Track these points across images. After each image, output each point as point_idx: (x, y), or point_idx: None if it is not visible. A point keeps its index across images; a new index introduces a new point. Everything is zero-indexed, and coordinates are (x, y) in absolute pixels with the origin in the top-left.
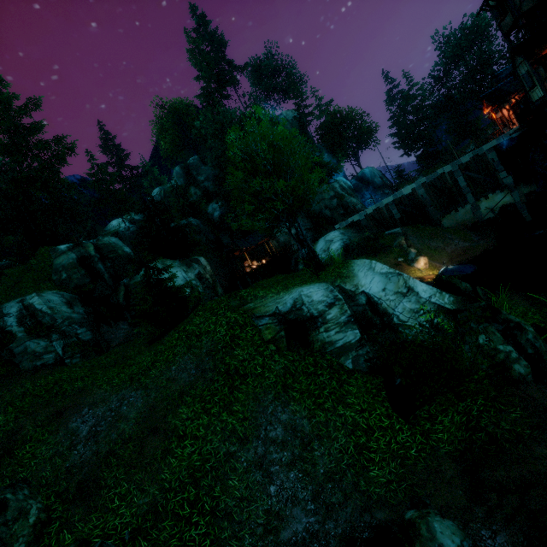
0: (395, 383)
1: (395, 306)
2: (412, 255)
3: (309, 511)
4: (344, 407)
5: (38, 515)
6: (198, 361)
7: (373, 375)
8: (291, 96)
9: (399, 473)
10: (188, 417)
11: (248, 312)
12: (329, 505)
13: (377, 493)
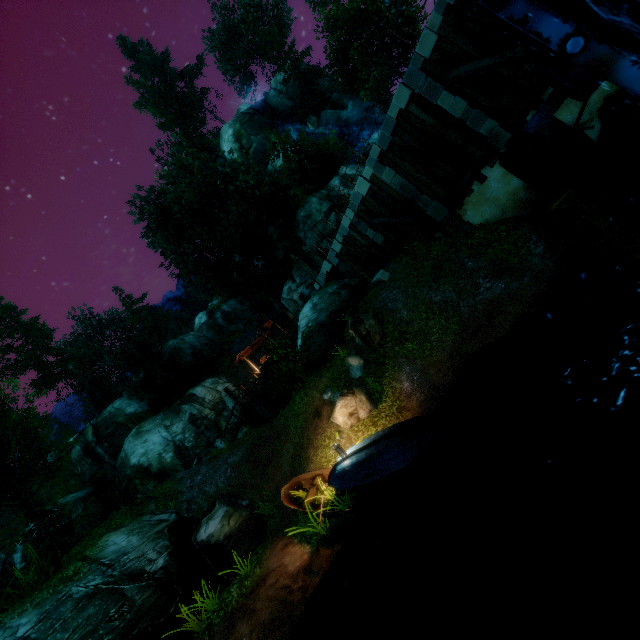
0: None
1: None
2: (354, 372)
3: None
4: None
5: None
6: None
7: None
8: (264, 53)
9: None
10: None
11: None
12: None
13: None
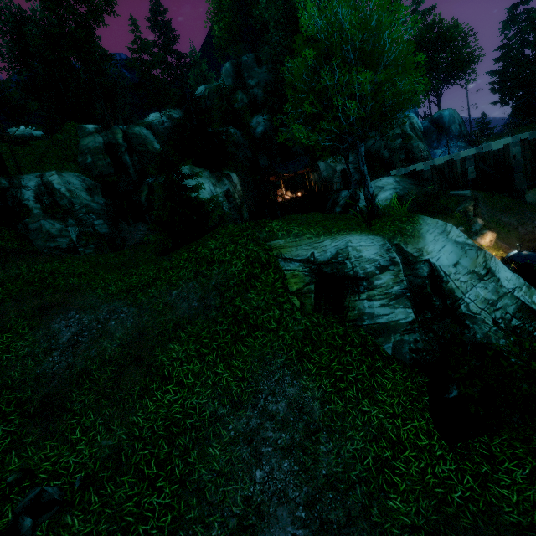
0: (448, 394)
1: (466, 290)
2: (477, 226)
3: (298, 519)
4: (371, 403)
5: None
6: (204, 293)
7: (416, 371)
8: None
9: (431, 520)
10: (178, 357)
11: (275, 250)
12: (325, 522)
13: (394, 535)
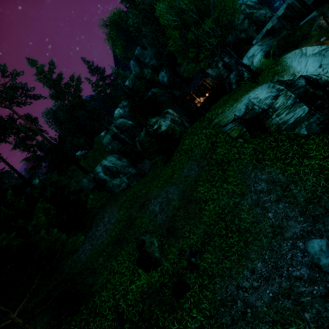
0: None
1: None
2: None
3: (300, 221)
4: (309, 159)
5: (157, 243)
6: (197, 163)
7: (327, 133)
8: None
9: None
10: (204, 191)
11: (216, 125)
12: (314, 216)
13: None
